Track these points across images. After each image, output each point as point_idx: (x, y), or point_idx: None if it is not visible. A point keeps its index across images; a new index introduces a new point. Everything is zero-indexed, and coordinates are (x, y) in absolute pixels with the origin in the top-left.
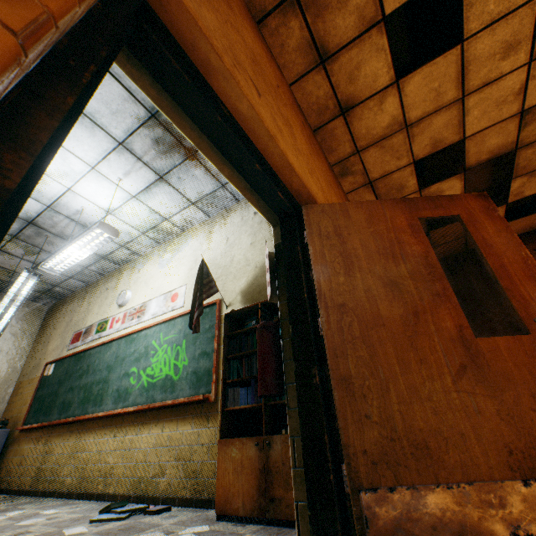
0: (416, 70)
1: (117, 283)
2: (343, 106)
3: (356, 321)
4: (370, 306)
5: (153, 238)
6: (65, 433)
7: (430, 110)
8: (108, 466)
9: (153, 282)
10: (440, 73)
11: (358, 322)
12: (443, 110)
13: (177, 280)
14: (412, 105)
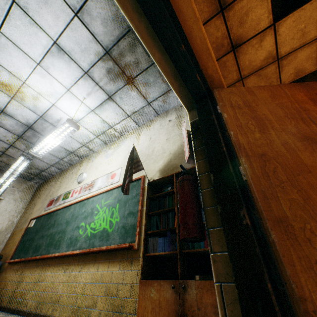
0: (289, 15)
1: (79, 169)
2: (234, 44)
3: (280, 167)
4: (291, 156)
5: (103, 140)
6: (34, 267)
7: (296, 47)
8: (57, 294)
9: (100, 167)
10: (306, 16)
11: (282, 169)
12: (306, 46)
13: (116, 165)
14: (283, 42)
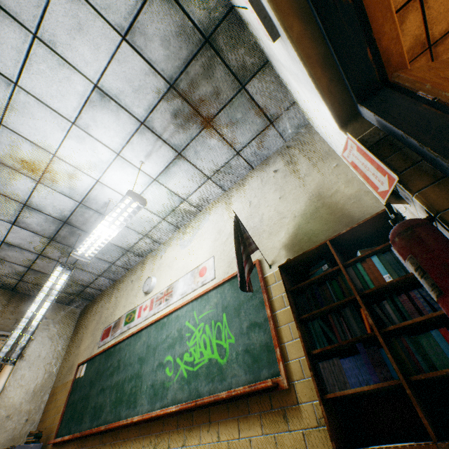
0: None
1: (141, 273)
2: None
3: None
4: None
5: (172, 222)
6: (97, 446)
7: None
8: None
9: (177, 263)
10: None
11: None
12: None
13: (202, 254)
14: (436, 18)
